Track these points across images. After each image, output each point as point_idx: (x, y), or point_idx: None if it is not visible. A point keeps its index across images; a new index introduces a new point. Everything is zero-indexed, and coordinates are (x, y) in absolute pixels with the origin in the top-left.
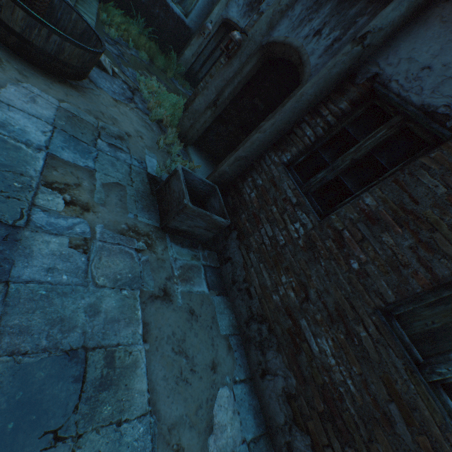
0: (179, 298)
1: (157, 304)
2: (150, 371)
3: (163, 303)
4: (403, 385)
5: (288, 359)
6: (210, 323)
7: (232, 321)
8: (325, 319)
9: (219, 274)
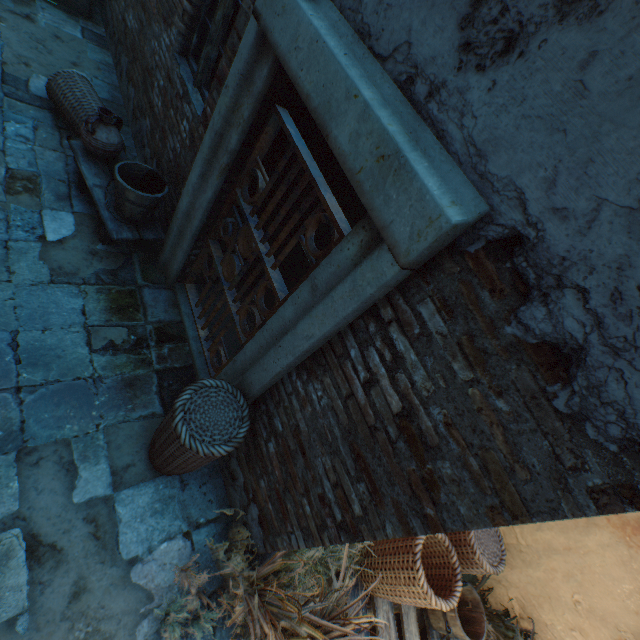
0: (42, 24)
1: (18, 18)
2: (6, 34)
3: (25, 20)
4: None
5: (125, 51)
6: (79, 52)
7: (108, 62)
8: None
9: (104, 40)
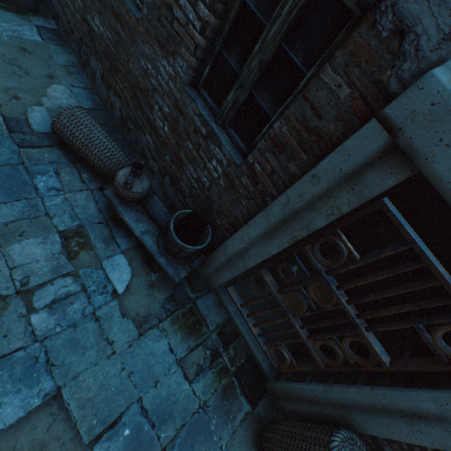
0: (5, 39)
1: None
2: None
3: None
4: (116, 5)
5: (95, 55)
6: (46, 59)
7: (73, 61)
8: (91, 1)
9: (59, 34)
